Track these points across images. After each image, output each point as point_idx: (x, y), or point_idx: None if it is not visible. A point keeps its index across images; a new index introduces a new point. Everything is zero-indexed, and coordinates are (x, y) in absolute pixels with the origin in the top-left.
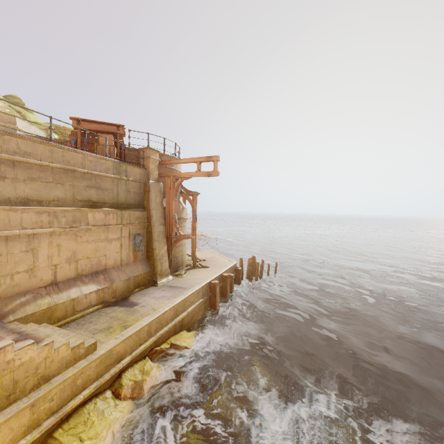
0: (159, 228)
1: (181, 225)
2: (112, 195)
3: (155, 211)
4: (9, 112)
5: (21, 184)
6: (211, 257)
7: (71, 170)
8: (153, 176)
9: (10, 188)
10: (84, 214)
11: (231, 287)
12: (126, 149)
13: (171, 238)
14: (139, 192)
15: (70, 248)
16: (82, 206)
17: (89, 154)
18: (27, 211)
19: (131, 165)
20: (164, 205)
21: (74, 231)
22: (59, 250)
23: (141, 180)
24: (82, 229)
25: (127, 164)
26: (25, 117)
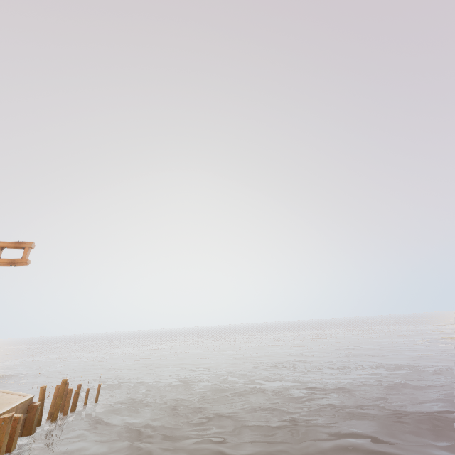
0: None
1: None
2: None
3: None
4: None
5: None
6: None
7: None
8: None
9: None
10: None
11: (12, 440)
12: None
13: None
14: None
15: None
16: None
17: None
18: None
19: None
20: None
21: None
22: None
23: None
24: None
25: None
26: None
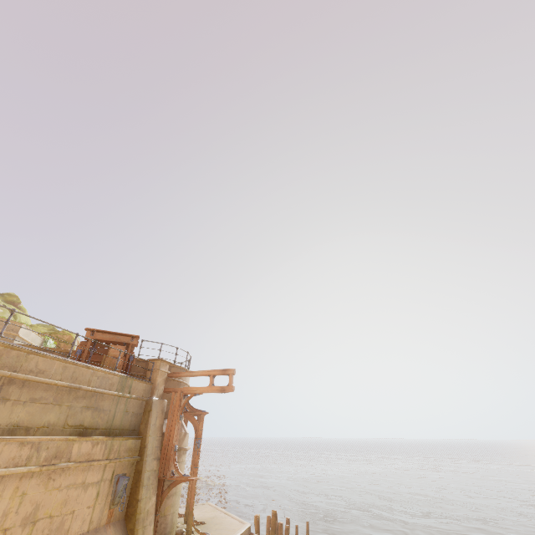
0: (152, 465)
1: (179, 459)
2: (107, 418)
3: (152, 439)
4: (1, 312)
5: (19, 407)
6: (213, 517)
7: (76, 388)
8: (158, 391)
9: (6, 412)
10: (70, 444)
11: None
12: (135, 360)
13: (163, 482)
14: (138, 412)
15: (35, 499)
16: (70, 433)
17: (99, 369)
18: (11, 442)
19: (138, 379)
20: (163, 429)
21: (50, 470)
22: (20, 503)
23: (144, 397)
24: (61, 467)
25: (134, 378)
26: (16, 317)
